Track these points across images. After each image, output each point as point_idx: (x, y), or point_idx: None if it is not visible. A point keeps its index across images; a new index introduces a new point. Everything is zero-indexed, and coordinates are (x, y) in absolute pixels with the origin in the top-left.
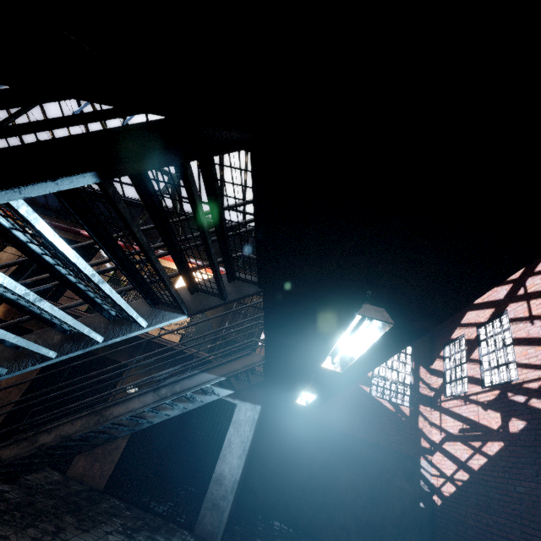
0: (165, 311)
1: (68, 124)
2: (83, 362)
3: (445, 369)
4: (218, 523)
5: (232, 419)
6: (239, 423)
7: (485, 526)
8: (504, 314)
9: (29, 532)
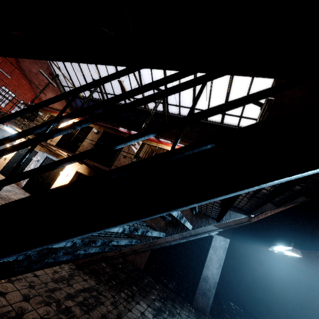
0: (230, 211)
1: (250, 102)
2: None
3: None
4: (206, 304)
5: (210, 244)
6: (216, 248)
7: None
8: None
9: (121, 294)
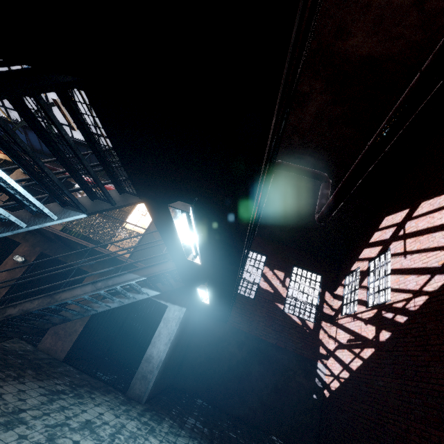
0: (71, 210)
1: None
2: (43, 260)
3: (344, 294)
4: (145, 389)
5: (163, 317)
6: (168, 320)
7: (355, 411)
8: (388, 250)
9: None
